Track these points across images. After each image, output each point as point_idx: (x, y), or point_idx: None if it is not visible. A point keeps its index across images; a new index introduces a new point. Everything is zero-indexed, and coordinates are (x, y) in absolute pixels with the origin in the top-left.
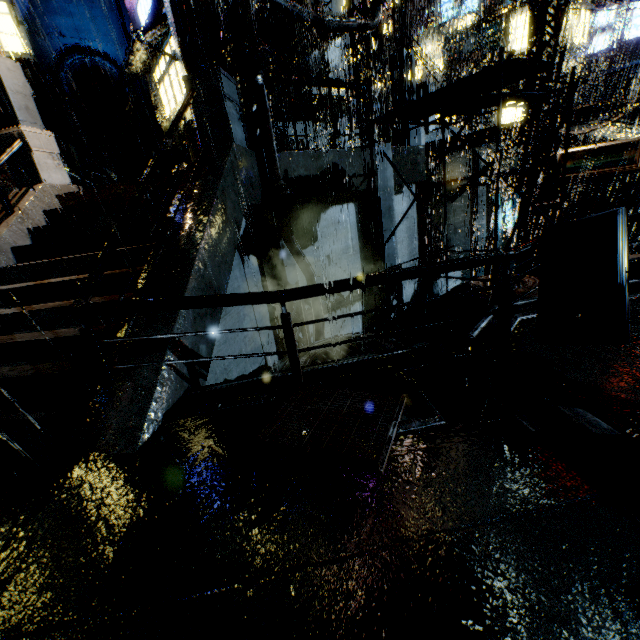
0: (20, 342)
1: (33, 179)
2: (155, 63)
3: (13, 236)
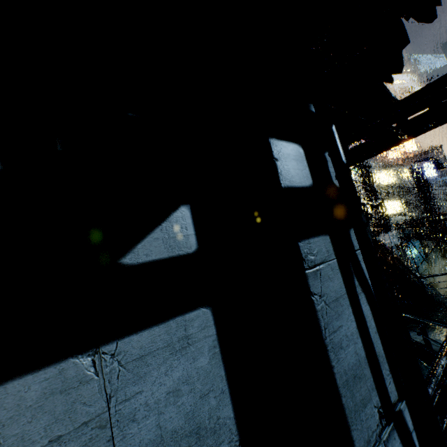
0: None
1: None
2: None
3: None
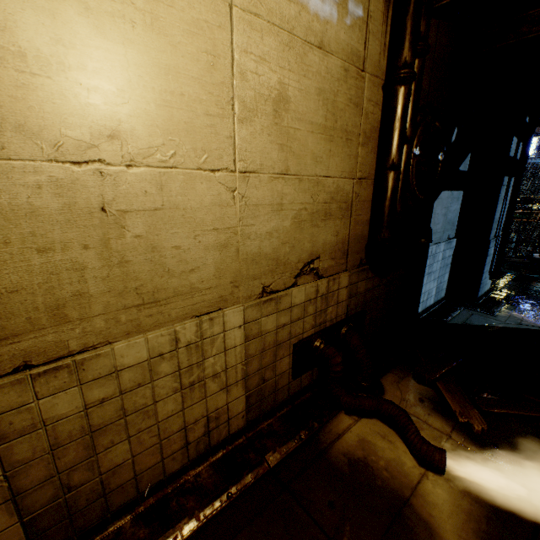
0: None
1: None
2: None
3: None
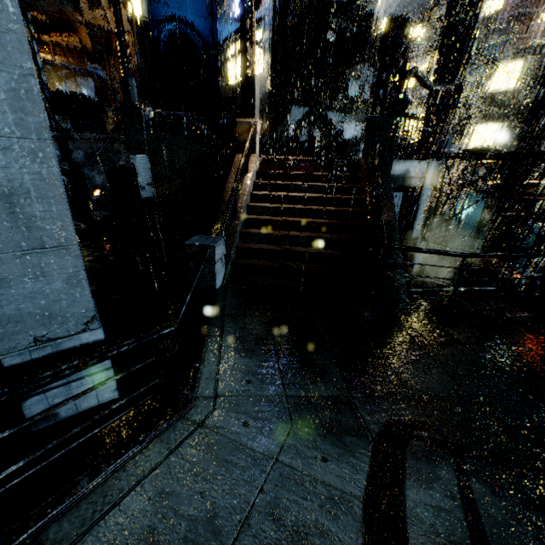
0: (298, 251)
1: (250, 150)
2: (232, 41)
3: (250, 186)
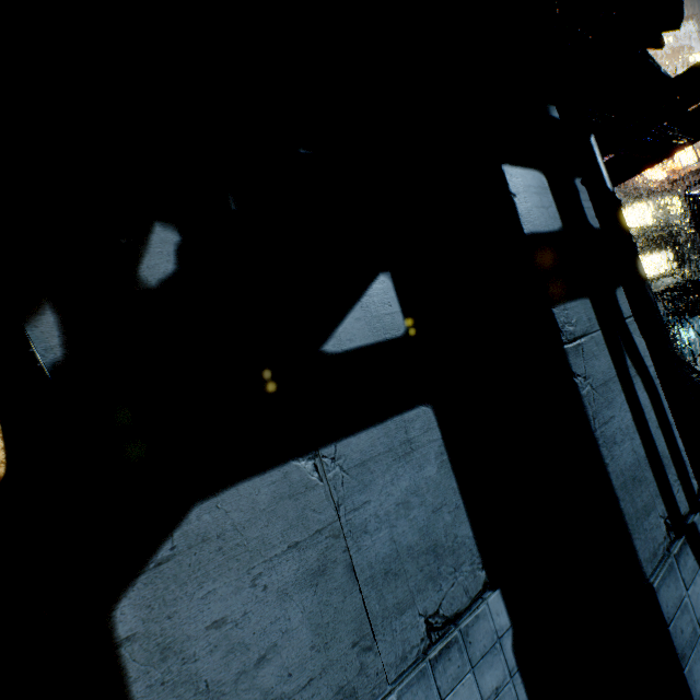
0: None
1: None
2: None
3: None
